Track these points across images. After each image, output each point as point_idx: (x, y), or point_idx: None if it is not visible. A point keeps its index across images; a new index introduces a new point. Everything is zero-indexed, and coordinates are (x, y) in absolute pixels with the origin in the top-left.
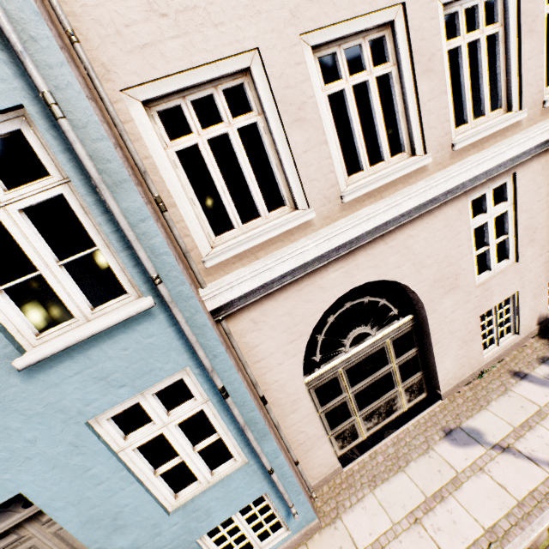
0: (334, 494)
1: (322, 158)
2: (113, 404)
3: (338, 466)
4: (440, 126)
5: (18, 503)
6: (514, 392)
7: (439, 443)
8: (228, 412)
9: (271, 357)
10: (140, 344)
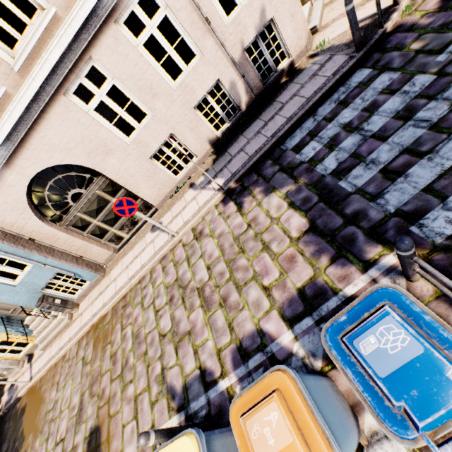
0: (112, 264)
1: None
2: None
3: (112, 253)
4: None
5: None
6: (184, 197)
7: (148, 233)
8: None
9: (18, 223)
10: None
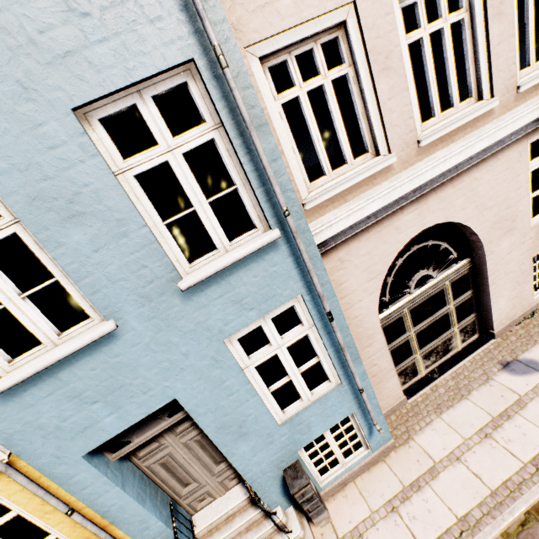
0: (403, 421)
1: (404, 104)
2: (244, 325)
3: (403, 398)
4: (507, 69)
5: (165, 413)
6: None
7: (498, 374)
8: (329, 336)
9: (353, 294)
10: (266, 272)
